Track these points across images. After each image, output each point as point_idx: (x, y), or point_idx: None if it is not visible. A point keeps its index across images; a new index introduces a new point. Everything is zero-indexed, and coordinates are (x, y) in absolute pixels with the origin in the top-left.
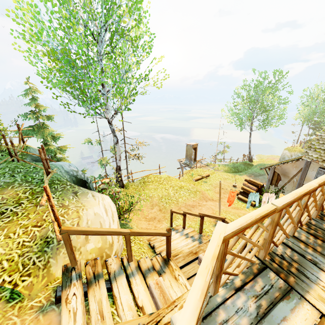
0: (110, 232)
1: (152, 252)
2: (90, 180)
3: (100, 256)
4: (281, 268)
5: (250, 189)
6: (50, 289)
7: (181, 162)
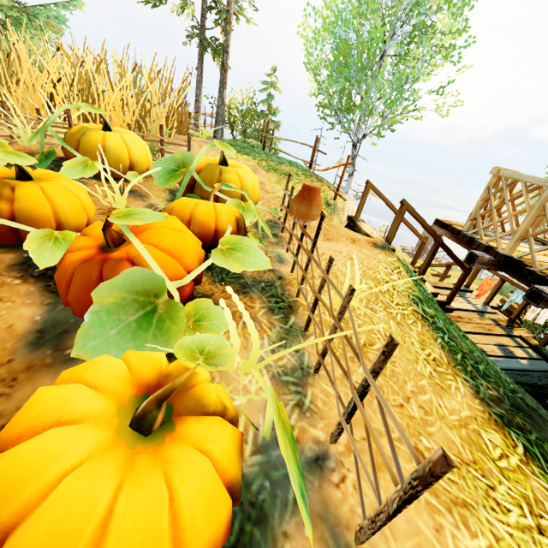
0: (391, 204)
1: None
2: None
3: None
4: (542, 241)
5: (516, 305)
6: None
7: (405, 250)
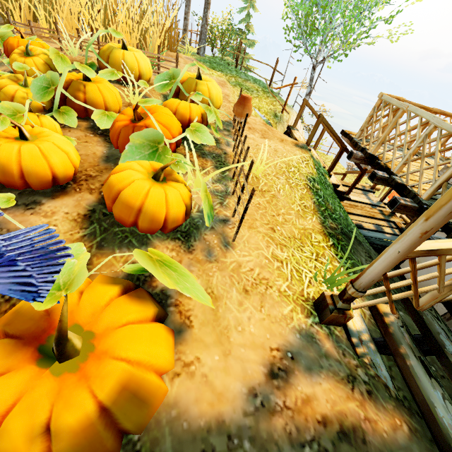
0: None
1: None
2: None
3: None
4: None
5: None
6: None
7: (350, 167)
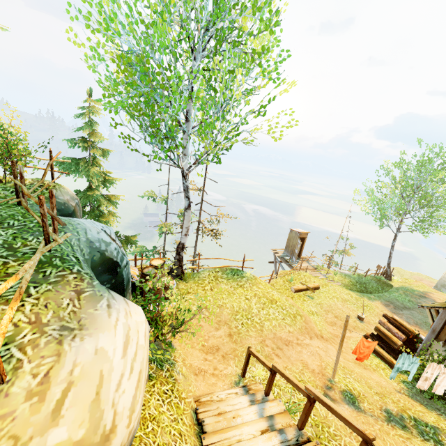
0: None
1: (197, 435)
2: (126, 261)
3: None
4: None
5: (392, 335)
6: None
7: (276, 254)
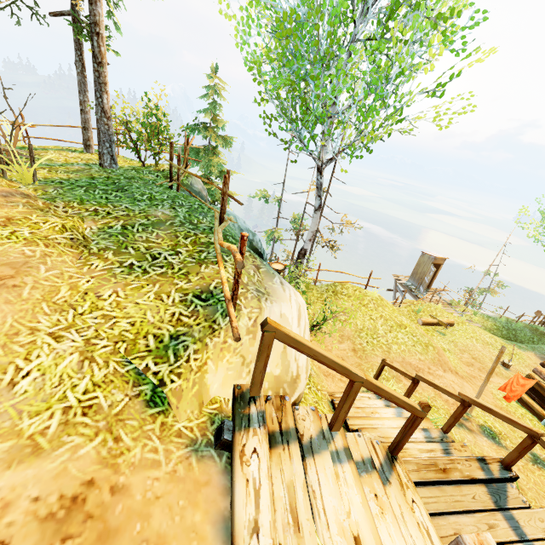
0: (335, 363)
1: None
2: (266, 255)
3: (276, 391)
4: None
5: None
6: (205, 415)
7: (398, 281)
